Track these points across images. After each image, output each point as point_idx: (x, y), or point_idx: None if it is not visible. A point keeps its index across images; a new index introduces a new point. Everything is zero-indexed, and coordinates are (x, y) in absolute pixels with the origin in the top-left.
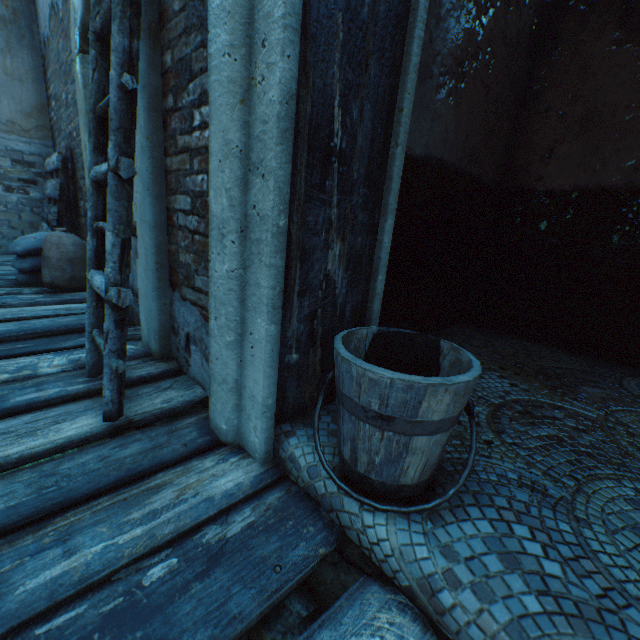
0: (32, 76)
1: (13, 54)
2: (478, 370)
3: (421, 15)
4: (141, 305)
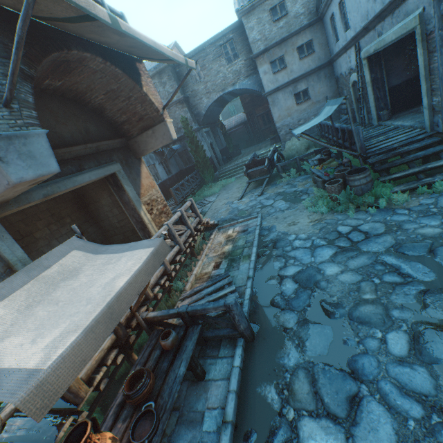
0: (334, 84)
1: (330, 82)
2: (388, 110)
3: (385, 83)
4: (365, 119)
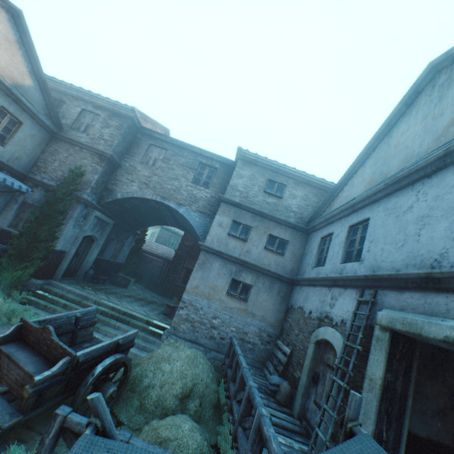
0: (282, 310)
1: (280, 304)
2: None
3: (407, 416)
4: (318, 437)
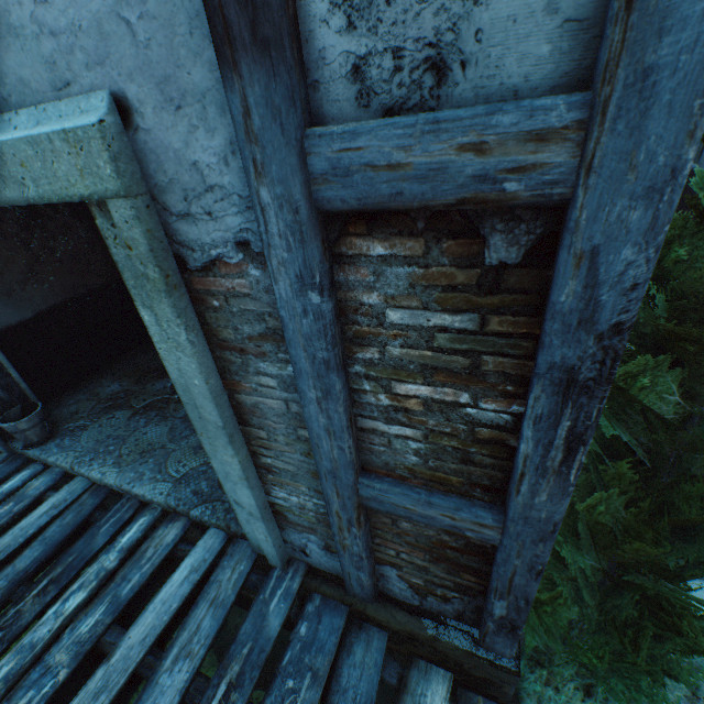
0: None
1: None
2: (35, 413)
3: None
4: None
